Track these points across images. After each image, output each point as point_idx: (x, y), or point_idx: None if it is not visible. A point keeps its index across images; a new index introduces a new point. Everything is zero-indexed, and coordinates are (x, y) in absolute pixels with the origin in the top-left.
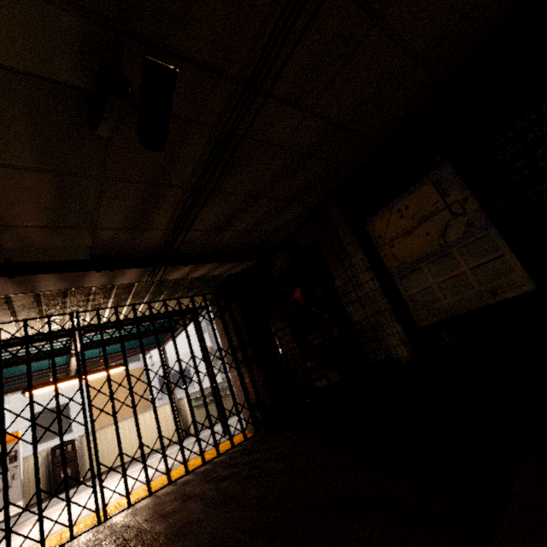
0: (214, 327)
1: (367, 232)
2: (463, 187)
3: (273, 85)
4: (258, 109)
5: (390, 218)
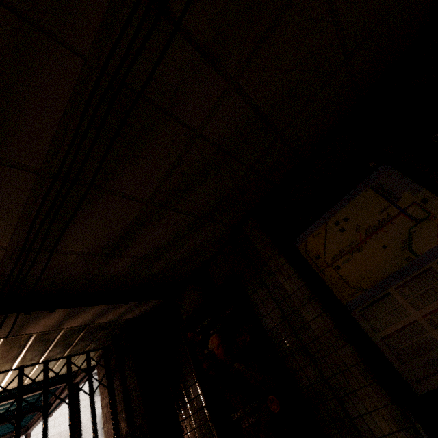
0: (94, 405)
1: (299, 253)
2: (416, 187)
3: (188, 6)
4: (164, 46)
5: (326, 233)
